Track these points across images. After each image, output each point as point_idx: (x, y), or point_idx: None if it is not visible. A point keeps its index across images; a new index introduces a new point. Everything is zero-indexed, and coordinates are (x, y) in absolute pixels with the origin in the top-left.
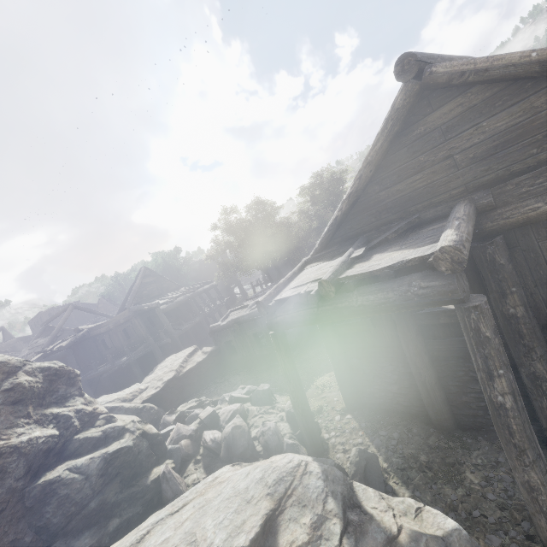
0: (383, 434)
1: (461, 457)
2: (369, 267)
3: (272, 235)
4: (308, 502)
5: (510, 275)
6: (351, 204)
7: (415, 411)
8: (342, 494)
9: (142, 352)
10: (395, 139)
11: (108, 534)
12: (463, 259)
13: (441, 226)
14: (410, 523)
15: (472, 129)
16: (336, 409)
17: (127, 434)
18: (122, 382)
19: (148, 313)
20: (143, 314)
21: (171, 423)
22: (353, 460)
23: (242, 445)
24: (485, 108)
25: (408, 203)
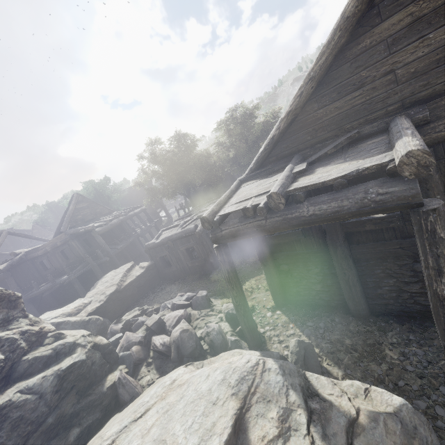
0: (311, 325)
1: (379, 338)
2: (319, 178)
3: (193, 164)
4: (272, 397)
5: (437, 184)
6: (289, 123)
7: (335, 304)
8: (300, 385)
9: (81, 270)
10: (339, 53)
11: (69, 444)
12: (431, 162)
13: (381, 139)
14: (364, 404)
15: (418, 41)
16: (267, 307)
17: (79, 349)
18: (64, 298)
19: (84, 235)
20: (79, 236)
21: (118, 331)
22: (294, 350)
23: (191, 346)
24: (434, 18)
25: (344, 121)
